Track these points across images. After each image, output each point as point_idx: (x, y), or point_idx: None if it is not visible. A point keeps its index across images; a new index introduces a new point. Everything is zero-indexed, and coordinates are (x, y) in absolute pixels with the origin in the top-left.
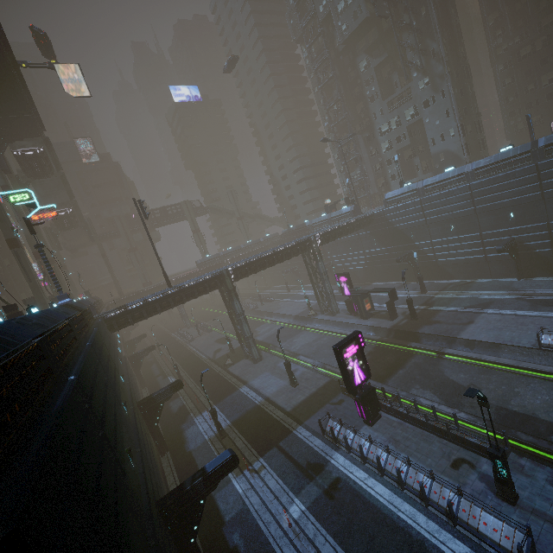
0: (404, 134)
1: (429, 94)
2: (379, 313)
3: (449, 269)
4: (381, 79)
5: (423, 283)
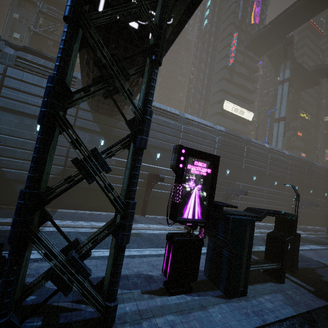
0: None
1: None
2: (264, 267)
3: None
4: None
5: None
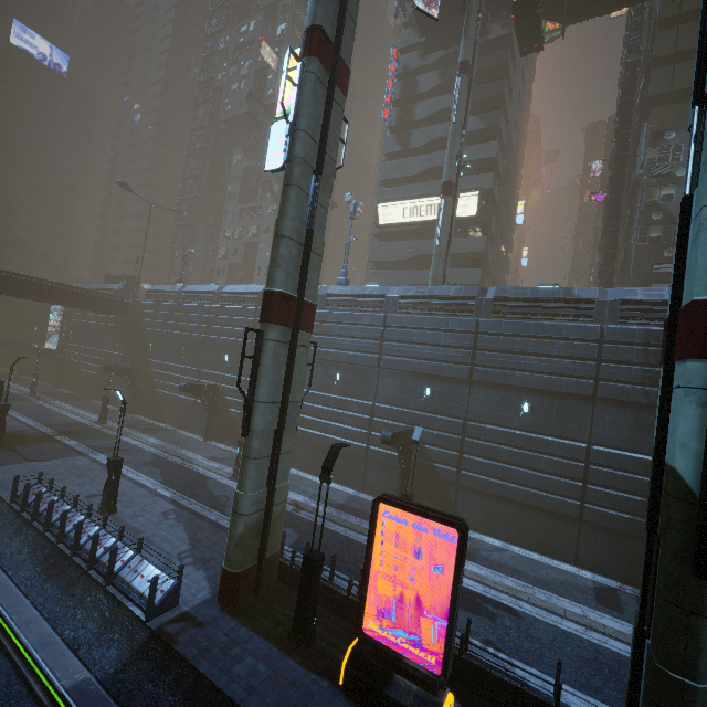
0: (242, 250)
1: (272, 222)
2: None
3: (166, 407)
4: (248, 184)
5: (107, 408)
